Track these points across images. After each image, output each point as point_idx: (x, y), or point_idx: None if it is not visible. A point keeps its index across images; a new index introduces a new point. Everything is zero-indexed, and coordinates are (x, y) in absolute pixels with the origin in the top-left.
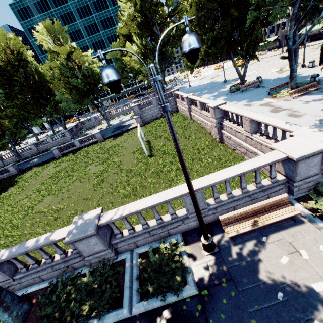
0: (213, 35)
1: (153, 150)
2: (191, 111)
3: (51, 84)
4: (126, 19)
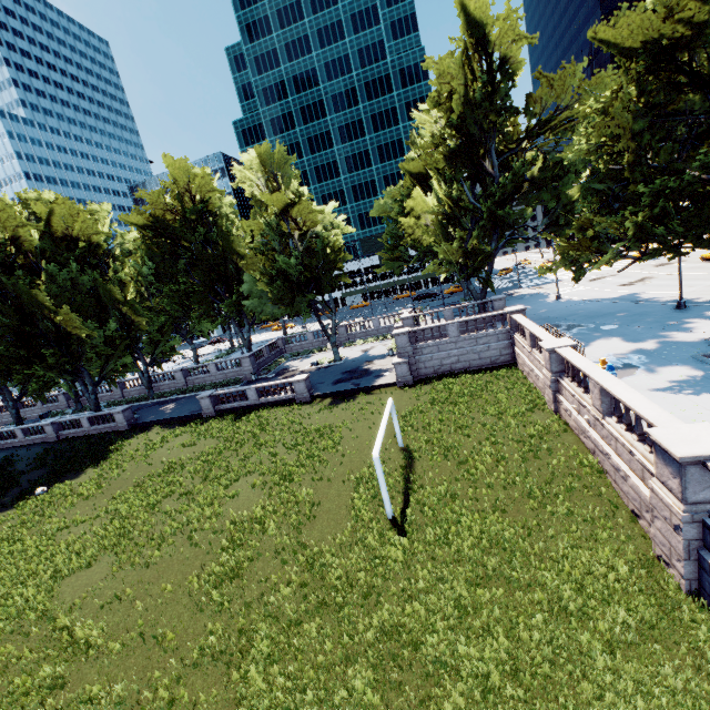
0: (677, 184)
1: (411, 504)
2: (560, 393)
3: (242, 260)
4: (426, 144)
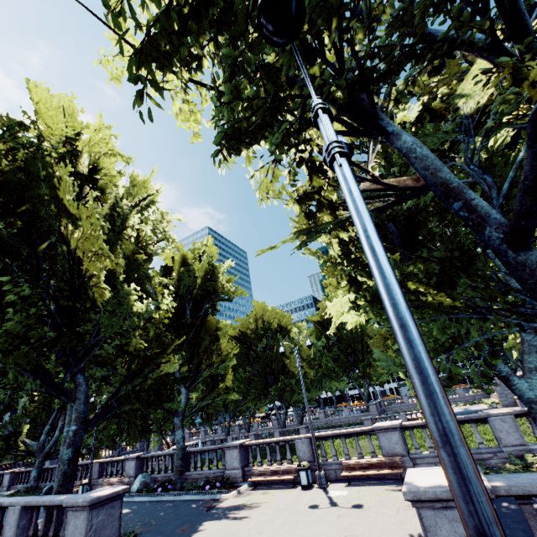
0: None
1: None
2: None
3: (370, 340)
4: None
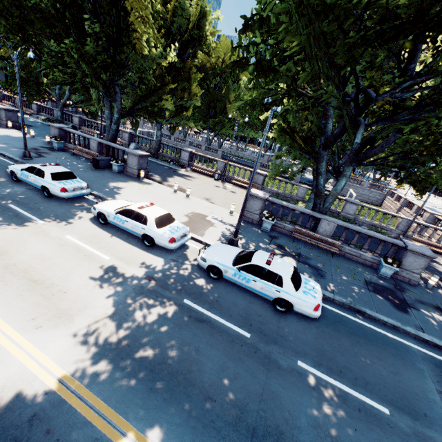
0: None
1: None
2: (399, 211)
3: None
4: None
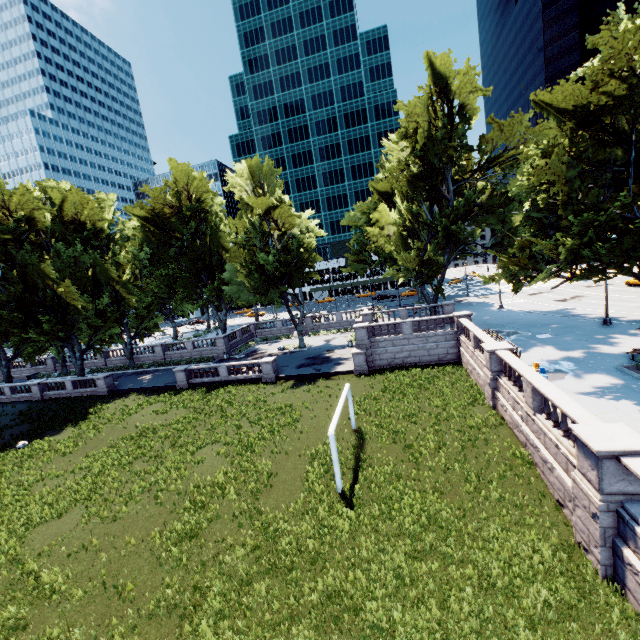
0: (602, 219)
1: (360, 480)
2: (498, 390)
3: (226, 253)
4: (393, 168)
